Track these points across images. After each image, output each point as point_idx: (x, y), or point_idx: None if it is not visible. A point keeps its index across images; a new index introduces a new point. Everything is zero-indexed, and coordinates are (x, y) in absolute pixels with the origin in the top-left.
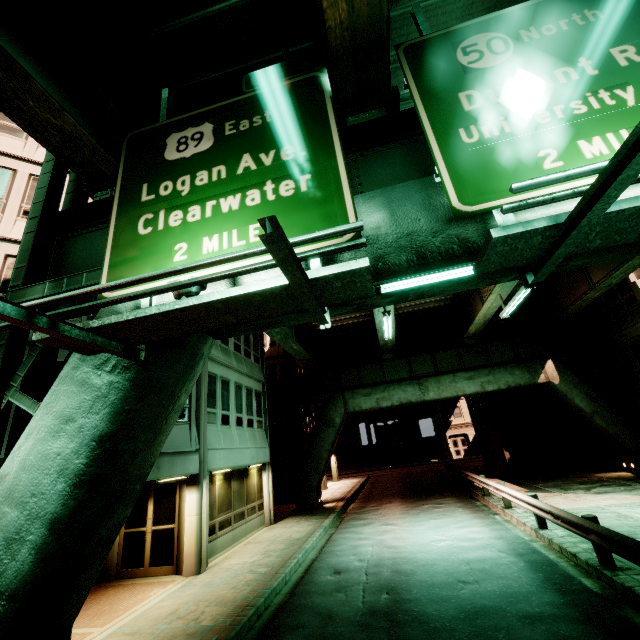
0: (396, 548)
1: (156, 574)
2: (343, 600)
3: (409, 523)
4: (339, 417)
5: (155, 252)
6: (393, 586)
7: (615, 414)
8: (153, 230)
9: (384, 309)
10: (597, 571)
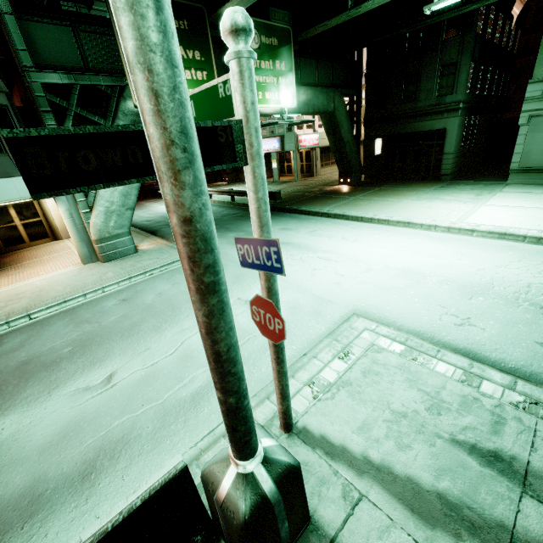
0: (161, 213)
1: (38, 244)
2: (166, 223)
3: (152, 208)
4: None
5: None
6: None
7: None
8: None
9: None
10: (231, 203)
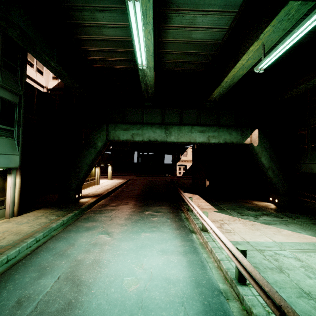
0: (78, 290)
1: None
2: None
3: (123, 235)
4: (101, 142)
5: None
6: None
7: (281, 171)
8: None
9: None
10: None
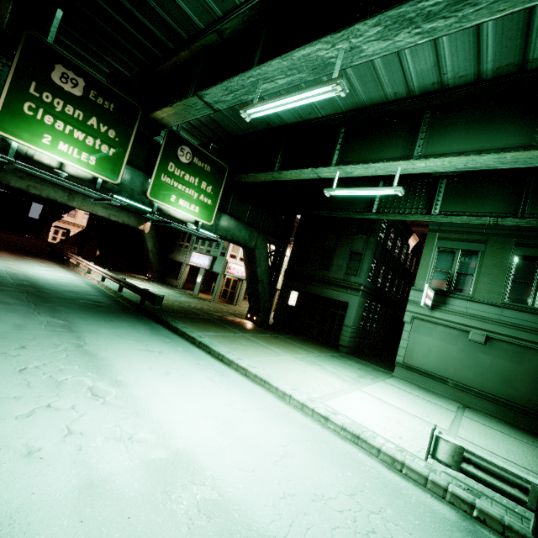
0: (22, 271)
1: None
2: (2, 279)
3: (25, 265)
4: None
5: (33, 129)
6: (29, 281)
7: (159, 255)
8: (34, 116)
9: None
10: (116, 292)
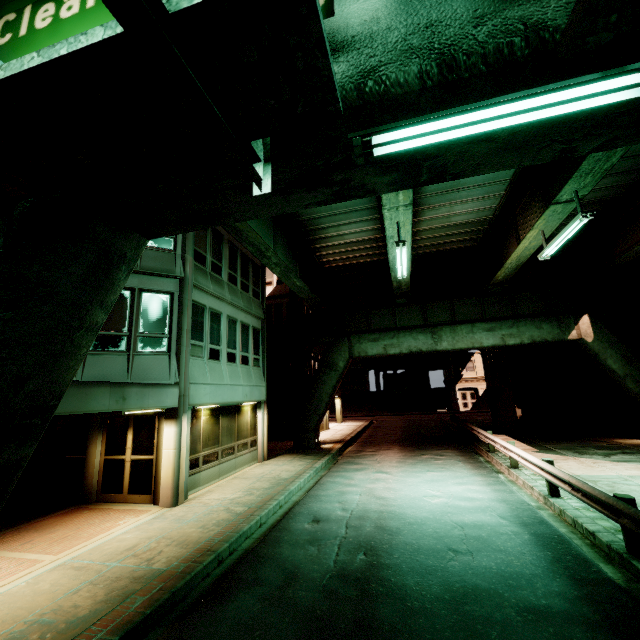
0: (385, 500)
1: (134, 501)
2: (314, 556)
3: (404, 473)
4: (343, 361)
5: None
6: (373, 545)
7: None
8: (12, 37)
9: (398, 239)
10: (622, 558)
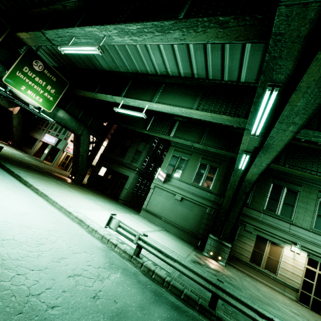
0: None
1: None
2: None
3: None
4: None
5: None
6: None
7: (21, 131)
8: None
9: None
10: None
